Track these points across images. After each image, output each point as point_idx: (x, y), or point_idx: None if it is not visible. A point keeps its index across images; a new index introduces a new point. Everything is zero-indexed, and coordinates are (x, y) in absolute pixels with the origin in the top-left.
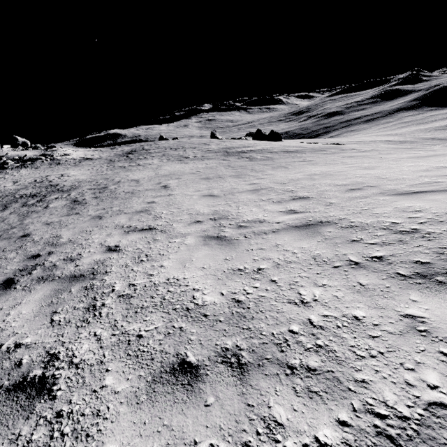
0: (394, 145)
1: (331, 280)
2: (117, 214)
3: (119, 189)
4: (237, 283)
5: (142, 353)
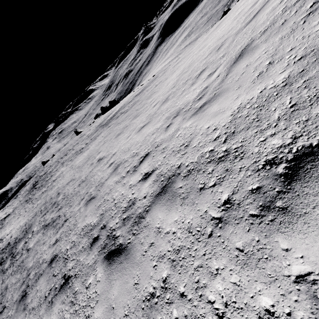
0: None
1: (317, 20)
2: (102, 185)
3: (68, 192)
4: (275, 69)
5: (317, 95)
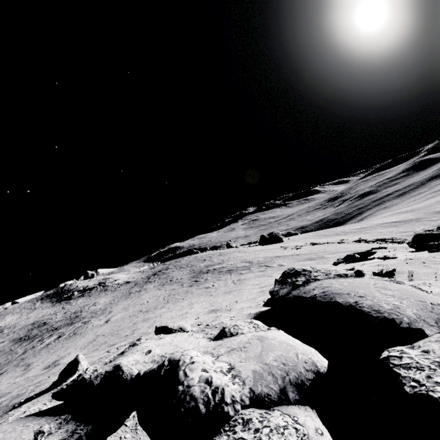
0: (392, 228)
1: None
2: (45, 353)
3: (90, 323)
4: None
5: None
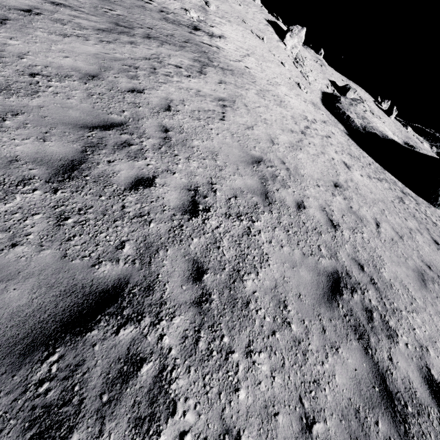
0: None
1: None
2: None
3: None
4: None
5: None
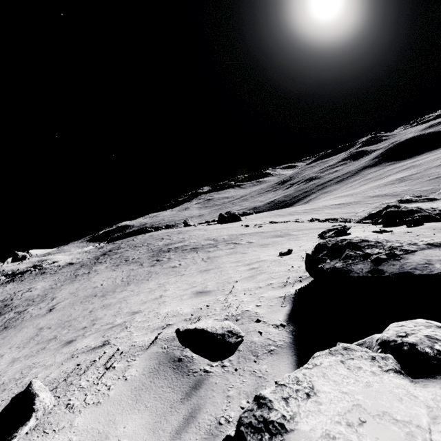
0: (337, 209)
1: None
2: None
3: (27, 313)
4: None
5: None
